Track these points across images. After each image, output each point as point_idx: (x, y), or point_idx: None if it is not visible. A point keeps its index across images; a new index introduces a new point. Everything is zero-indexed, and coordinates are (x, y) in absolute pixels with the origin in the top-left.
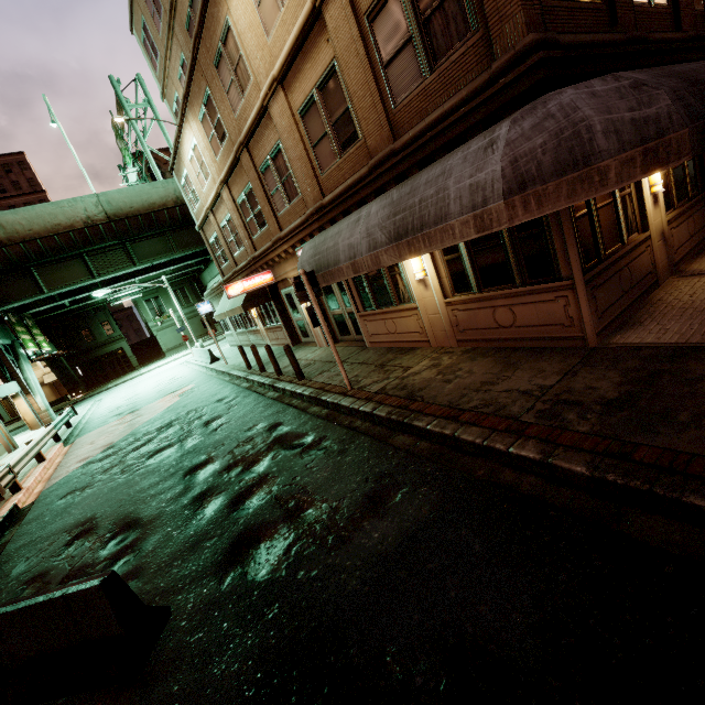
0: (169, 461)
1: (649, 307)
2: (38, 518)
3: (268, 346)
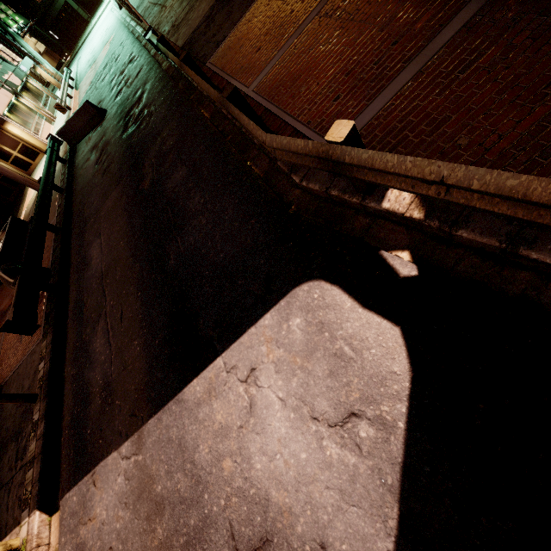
0: (107, 81)
1: None
2: None
3: (122, 0)
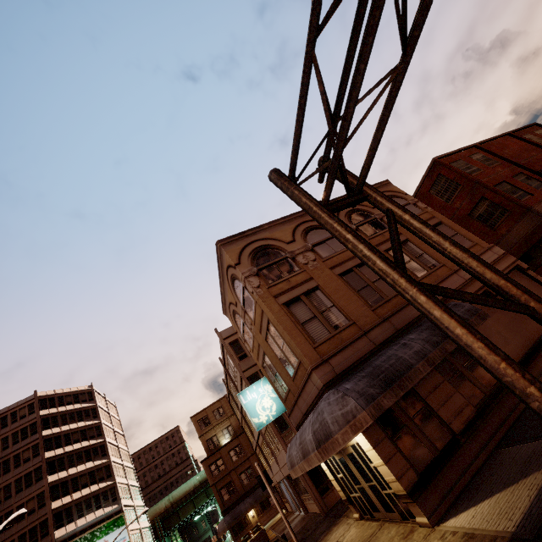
0: None
1: None
2: None
3: None
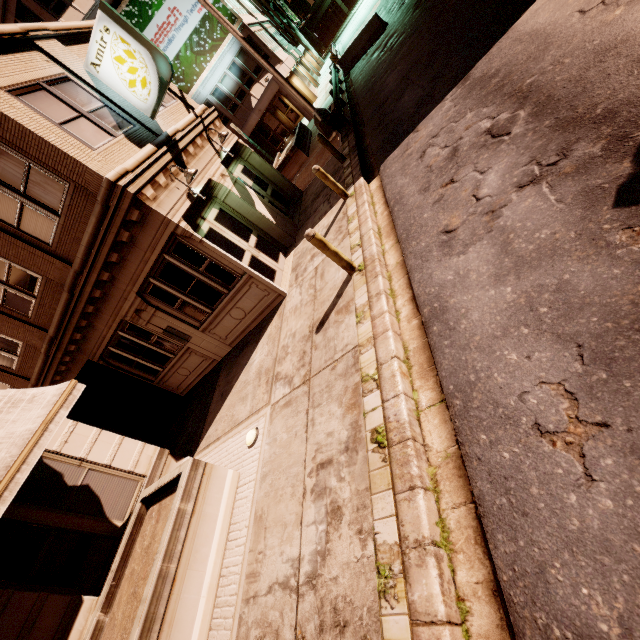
0: (382, 16)
1: None
2: None
3: None
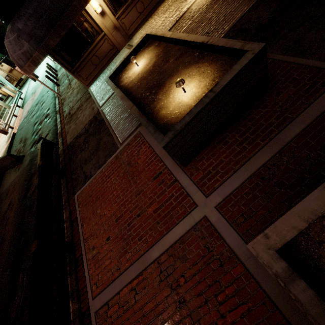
0: (33, 120)
1: (107, 68)
2: (17, 136)
3: (46, 71)
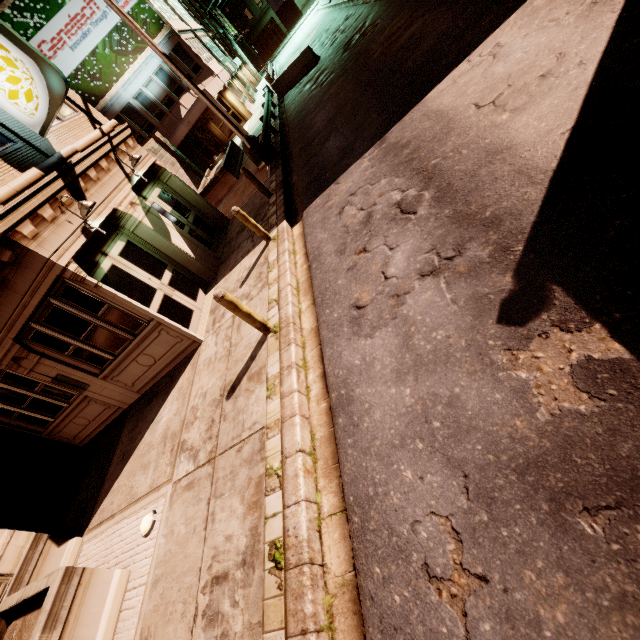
0: (316, 47)
1: None
2: None
3: None
